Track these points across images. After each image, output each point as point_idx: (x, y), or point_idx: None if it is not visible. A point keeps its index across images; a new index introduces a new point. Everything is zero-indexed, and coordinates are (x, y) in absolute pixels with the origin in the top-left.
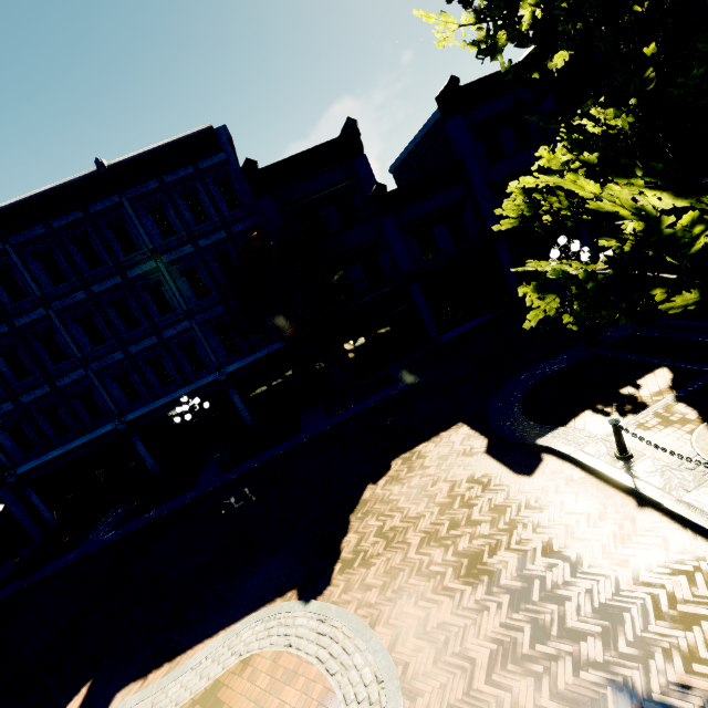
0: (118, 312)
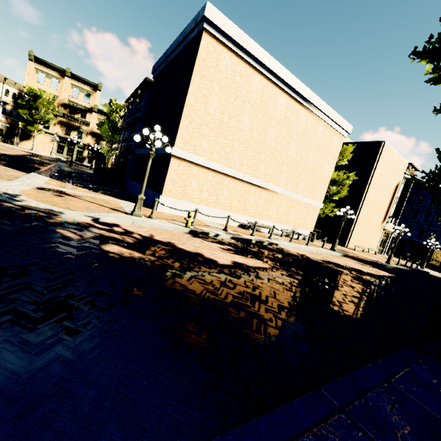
0: (437, 218)
